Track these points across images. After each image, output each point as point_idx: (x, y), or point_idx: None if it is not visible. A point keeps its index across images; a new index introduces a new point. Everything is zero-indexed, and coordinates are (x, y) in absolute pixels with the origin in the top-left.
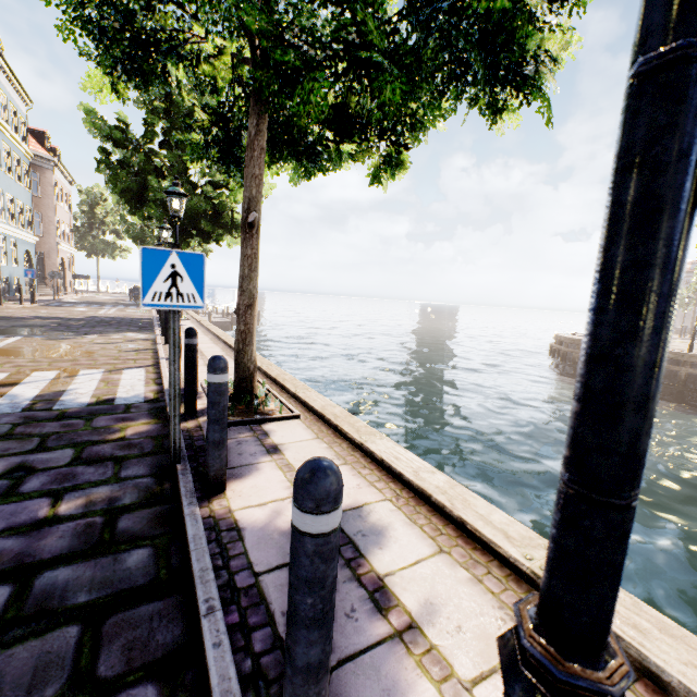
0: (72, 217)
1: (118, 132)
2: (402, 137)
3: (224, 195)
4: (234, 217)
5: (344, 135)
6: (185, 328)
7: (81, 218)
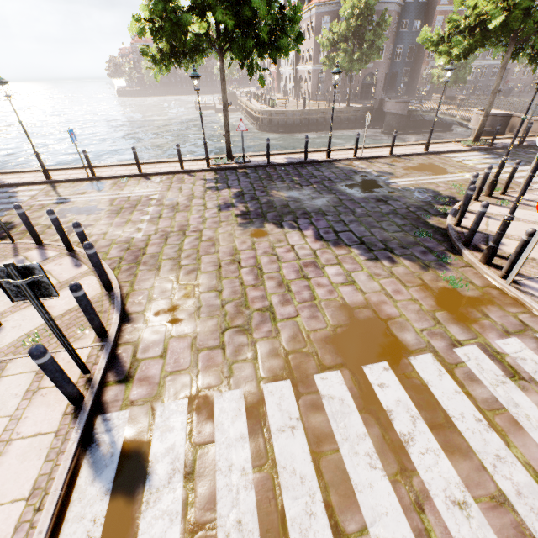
0: None
1: None
2: None
3: None
4: None
5: None
6: (313, 156)
7: None
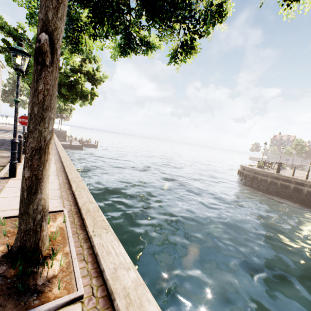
0: (1, 84)
1: (15, 31)
2: (199, 24)
3: (77, 76)
4: (83, 89)
5: (154, 14)
6: None
7: (8, 86)
